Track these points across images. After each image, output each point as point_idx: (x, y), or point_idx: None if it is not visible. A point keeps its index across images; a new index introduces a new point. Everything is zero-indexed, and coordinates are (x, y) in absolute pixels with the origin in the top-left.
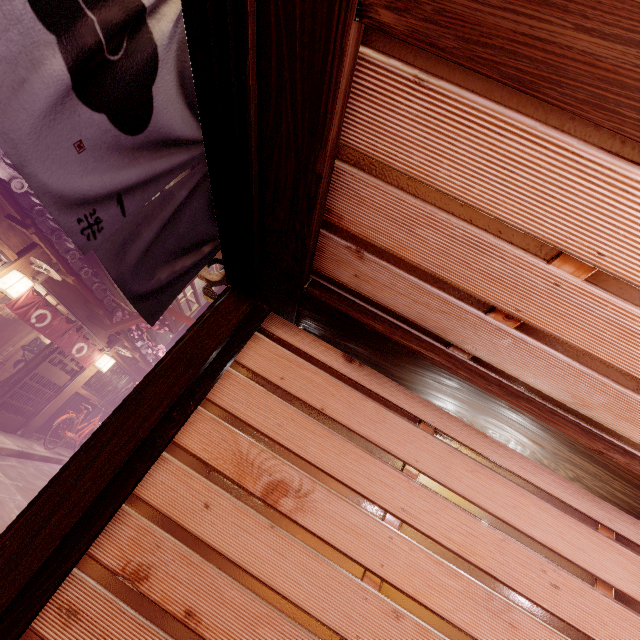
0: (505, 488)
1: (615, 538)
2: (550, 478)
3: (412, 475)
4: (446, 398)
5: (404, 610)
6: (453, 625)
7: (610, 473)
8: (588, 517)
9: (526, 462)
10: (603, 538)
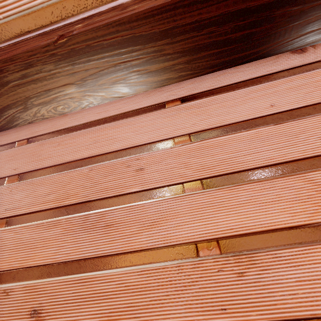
0: (86, 135)
1: (181, 102)
2: (120, 104)
3: (12, 181)
4: (5, 112)
5: (13, 284)
6: (57, 264)
7: (108, 52)
8: (156, 105)
9: (100, 108)
10: (171, 109)
